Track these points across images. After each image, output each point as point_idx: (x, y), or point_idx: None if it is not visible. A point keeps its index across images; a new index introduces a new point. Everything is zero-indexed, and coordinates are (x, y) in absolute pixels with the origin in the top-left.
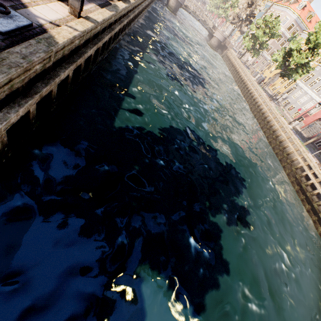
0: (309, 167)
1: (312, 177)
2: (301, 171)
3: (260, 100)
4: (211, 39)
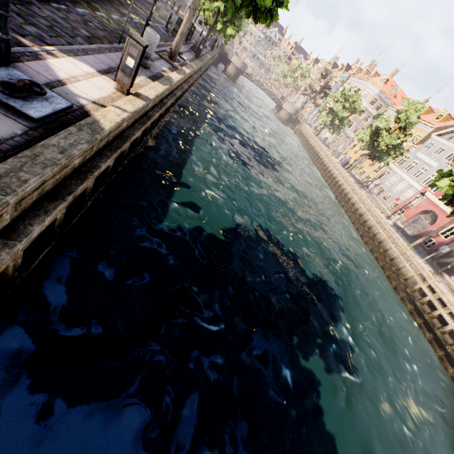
0: (422, 278)
1: (428, 291)
2: (412, 283)
3: (347, 187)
4: (280, 112)
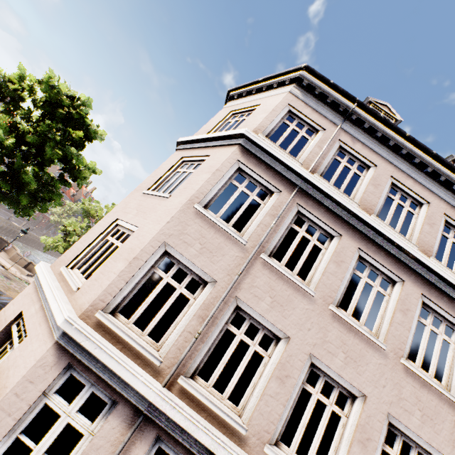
0: None
1: None
2: None
3: None
4: None
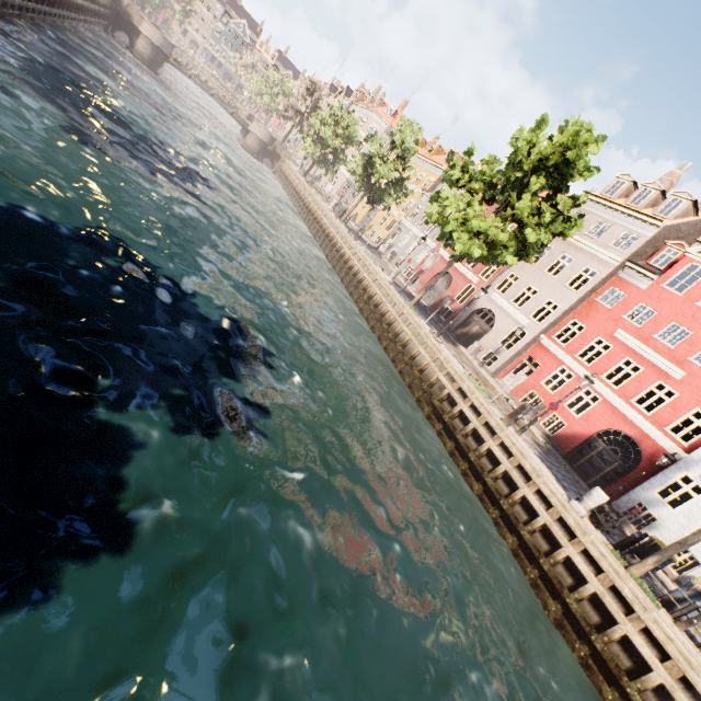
0: (421, 339)
1: (425, 354)
2: (411, 349)
3: (339, 240)
4: (247, 137)
